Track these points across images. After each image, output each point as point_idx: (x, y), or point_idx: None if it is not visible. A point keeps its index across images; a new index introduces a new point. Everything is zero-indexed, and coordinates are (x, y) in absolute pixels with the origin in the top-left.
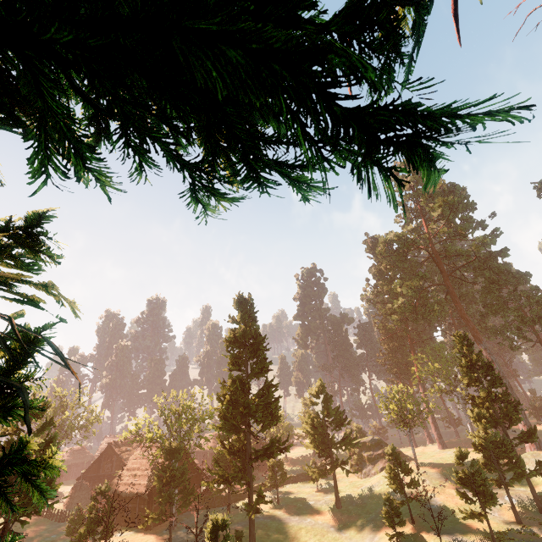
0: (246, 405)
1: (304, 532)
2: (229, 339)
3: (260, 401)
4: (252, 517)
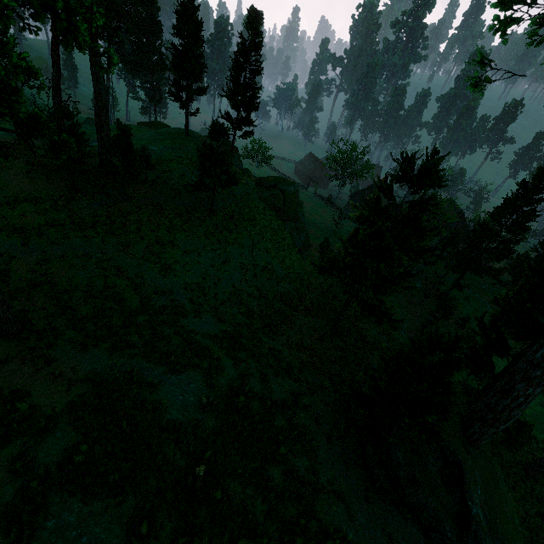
0: (490, 251)
1: (472, 299)
2: (507, 201)
3: (499, 249)
4: (458, 292)
